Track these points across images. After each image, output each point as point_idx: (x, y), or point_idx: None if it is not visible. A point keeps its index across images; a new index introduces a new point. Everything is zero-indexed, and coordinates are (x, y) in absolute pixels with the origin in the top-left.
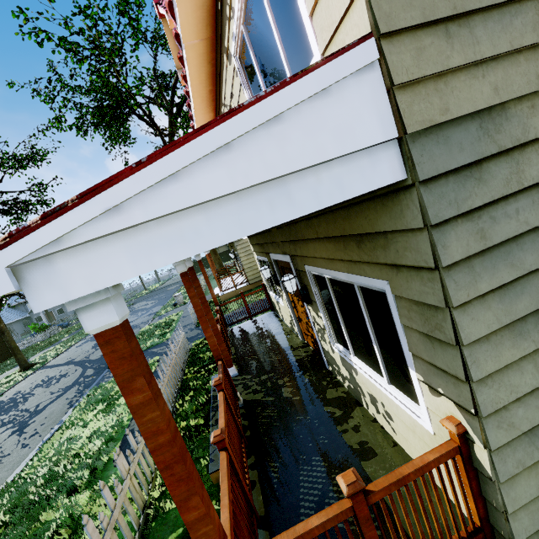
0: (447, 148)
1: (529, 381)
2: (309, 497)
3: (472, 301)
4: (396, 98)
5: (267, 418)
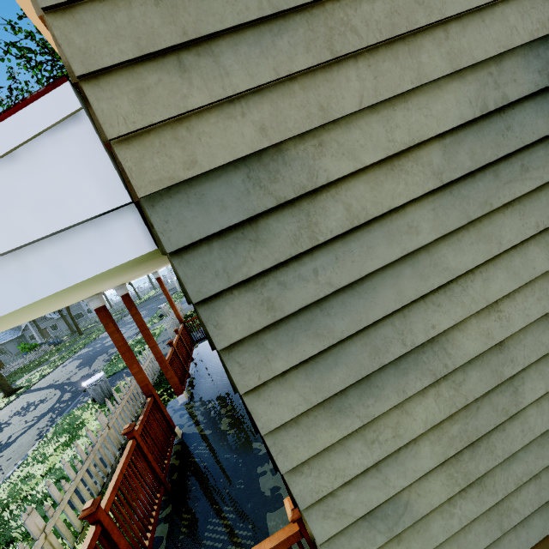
0: (203, 209)
1: (358, 462)
2: None
3: (269, 382)
4: (117, 154)
5: (198, 456)
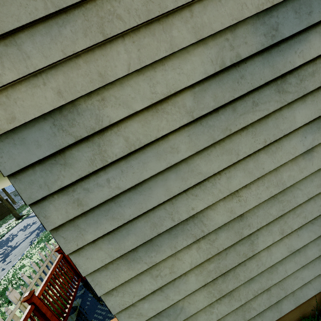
0: (25, 147)
1: (148, 287)
2: (96, 320)
3: (85, 246)
4: None
5: None
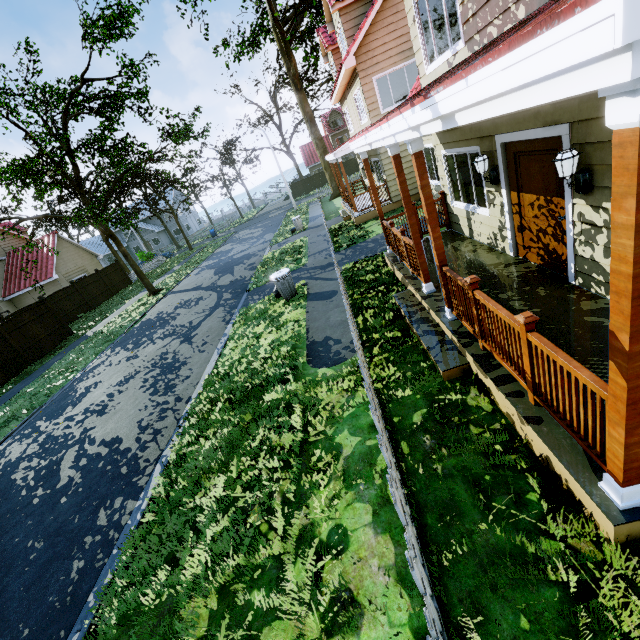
0: None
1: None
2: None
3: None
4: None
5: None
